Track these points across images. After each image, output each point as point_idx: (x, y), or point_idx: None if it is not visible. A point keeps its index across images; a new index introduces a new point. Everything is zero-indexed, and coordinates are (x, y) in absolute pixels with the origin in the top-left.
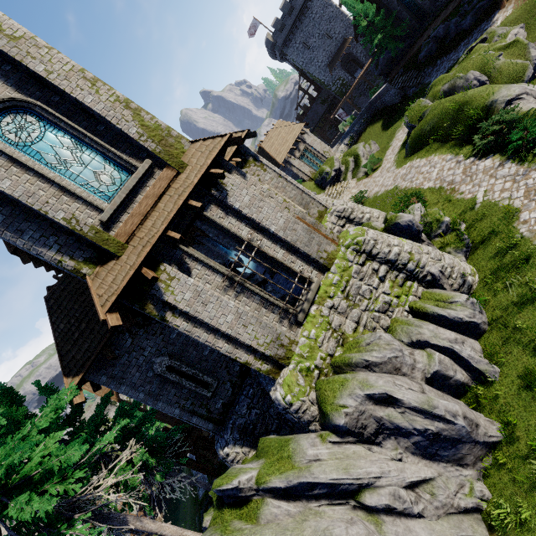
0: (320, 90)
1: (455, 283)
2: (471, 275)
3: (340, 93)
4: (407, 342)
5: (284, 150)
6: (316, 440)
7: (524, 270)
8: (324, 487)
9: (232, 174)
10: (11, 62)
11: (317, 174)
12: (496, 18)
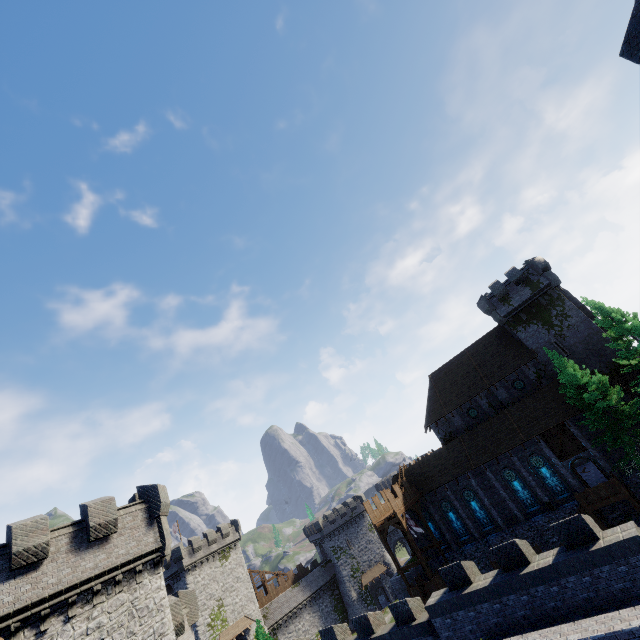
0: None
1: None
2: None
3: None
4: None
5: None
6: None
7: None
8: None
9: None
10: None
11: None
12: None
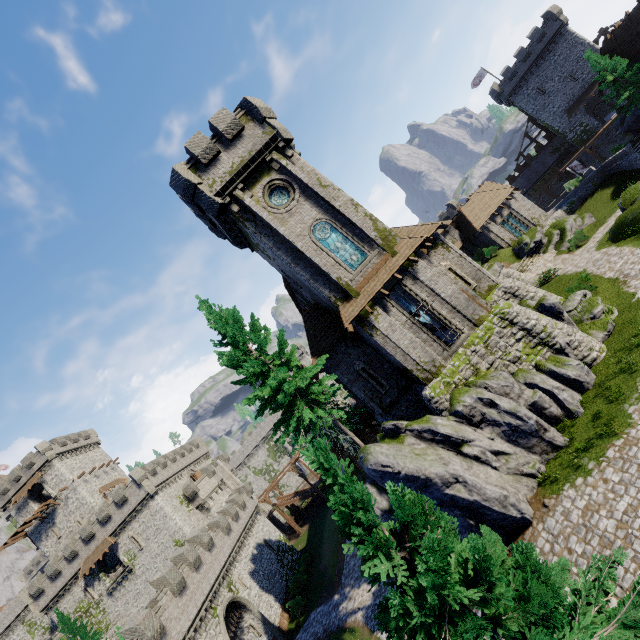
0: (552, 138)
1: (579, 354)
2: (597, 351)
3: (579, 141)
4: (522, 382)
5: (484, 216)
6: (444, 419)
7: (633, 353)
8: (442, 436)
9: (423, 259)
10: (324, 201)
11: (516, 243)
12: None
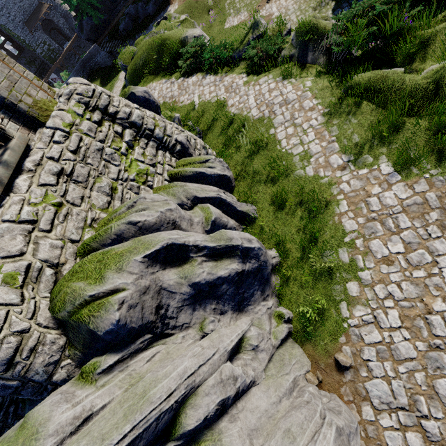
0: (22, 49)
1: (201, 154)
2: (210, 149)
3: (49, 58)
4: (177, 203)
5: None
6: (73, 390)
7: (244, 134)
8: None
9: None
10: None
11: None
12: (169, 9)
